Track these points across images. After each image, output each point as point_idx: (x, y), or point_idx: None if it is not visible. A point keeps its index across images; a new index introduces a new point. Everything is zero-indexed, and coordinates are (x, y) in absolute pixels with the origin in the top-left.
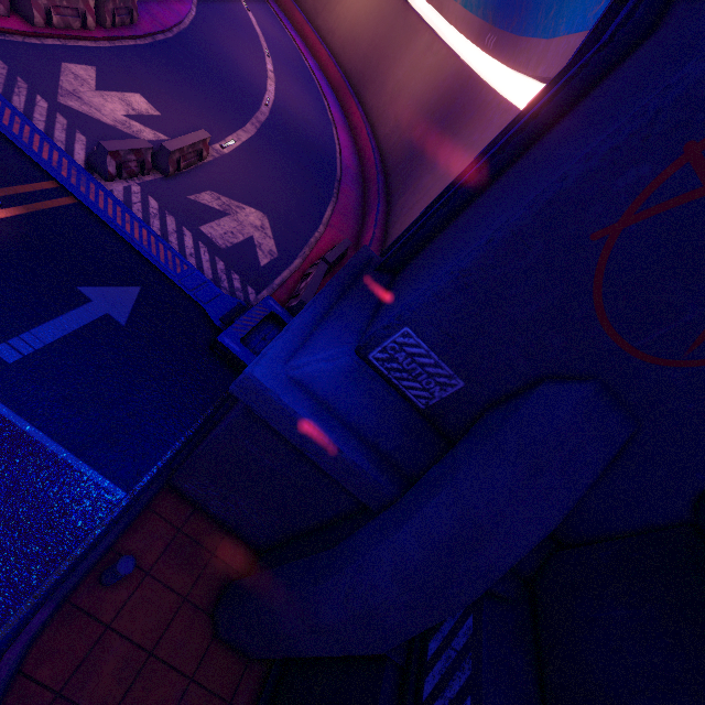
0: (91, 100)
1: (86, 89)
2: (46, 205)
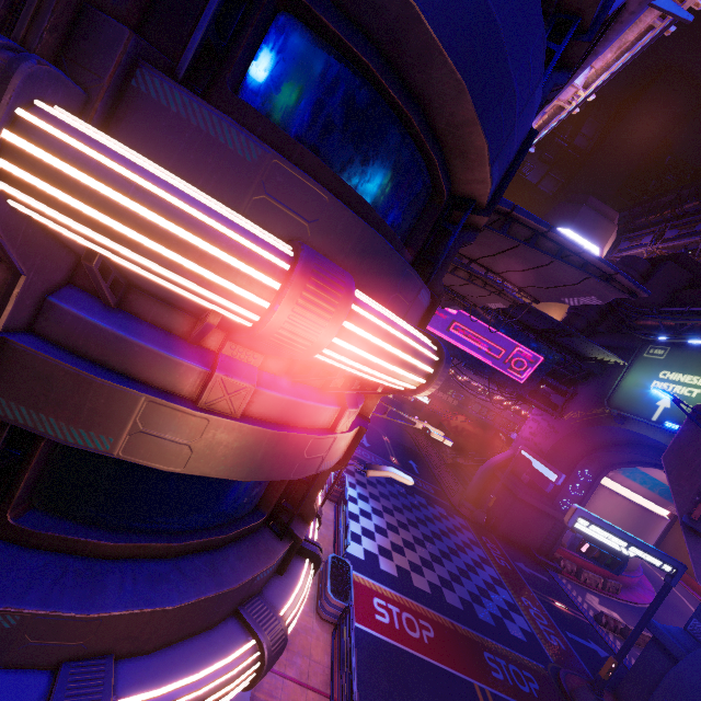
0: (596, 605)
1: (594, 602)
2: (579, 617)
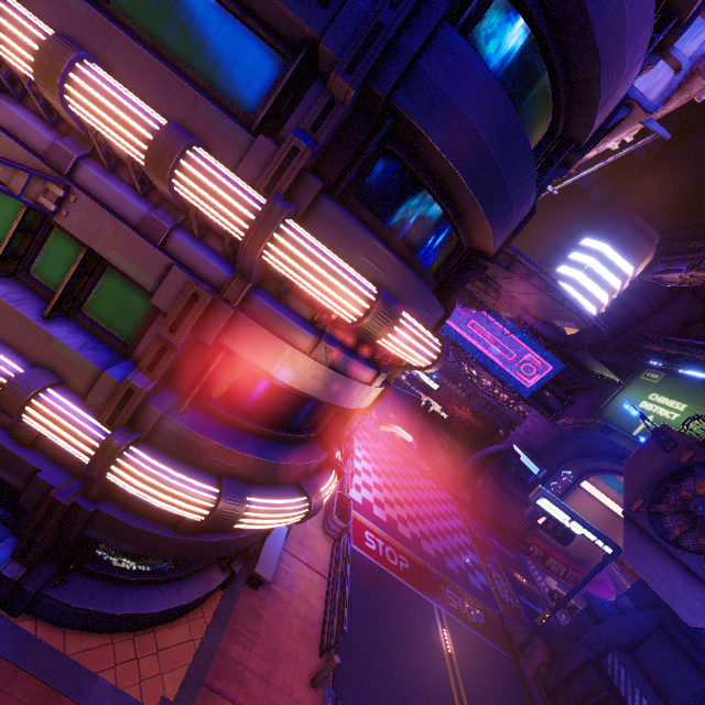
0: (553, 586)
1: (553, 583)
2: (535, 590)
